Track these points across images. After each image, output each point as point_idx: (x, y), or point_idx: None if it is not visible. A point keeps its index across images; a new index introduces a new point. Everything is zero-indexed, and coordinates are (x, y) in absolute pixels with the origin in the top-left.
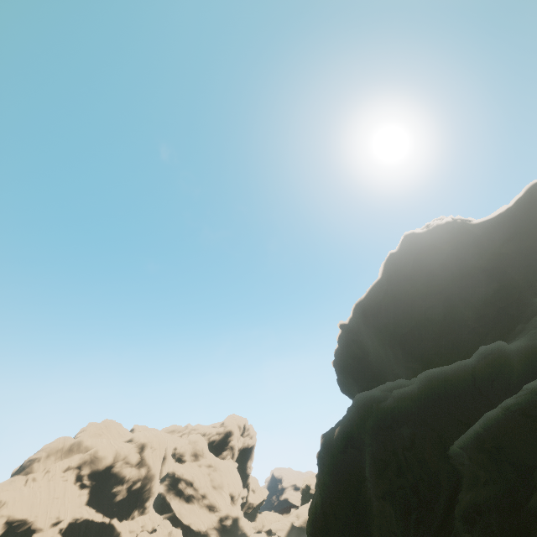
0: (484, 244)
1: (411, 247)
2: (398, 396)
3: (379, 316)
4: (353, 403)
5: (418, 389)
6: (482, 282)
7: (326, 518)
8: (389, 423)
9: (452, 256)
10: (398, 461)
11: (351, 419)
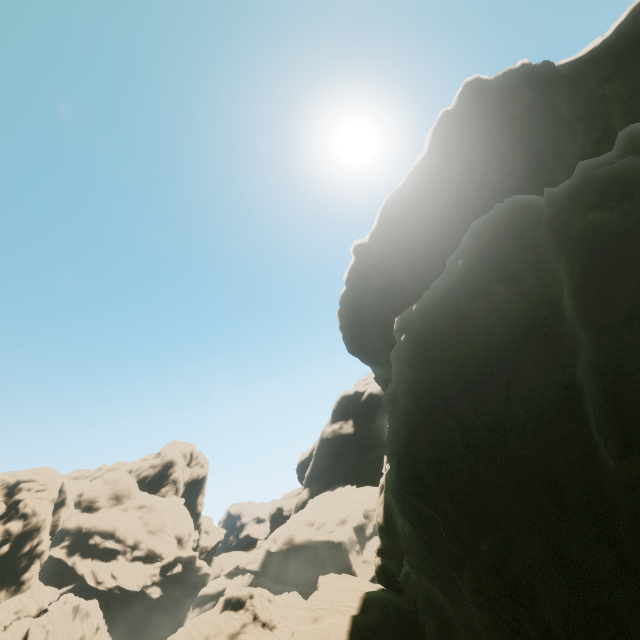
0: (579, 83)
1: (475, 100)
2: (593, 167)
3: (430, 201)
4: (473, 230)
5: (622, 156)
6: (579, 132)
7: (439, 440)
8: (595, 202)
9: (541, 96)
10: None
11: (486, 239)
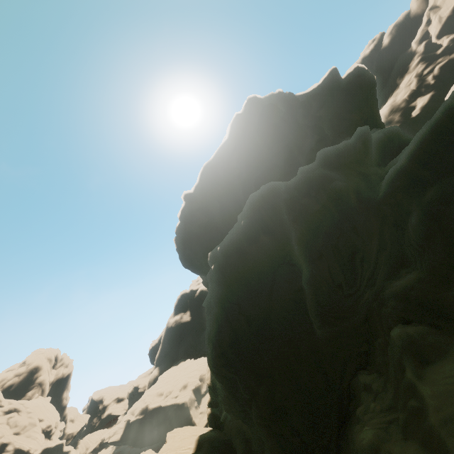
0: (307, 108)
1: (254, 109)
2: (306, 171)
3: (231, 170)
4: (250, 200)
5: (319, 165)
6: (309, 135)
7: (236, 330)
8: (306, 191)
9: (289, 113)
10: (331, 213)
11: (256, 208)
